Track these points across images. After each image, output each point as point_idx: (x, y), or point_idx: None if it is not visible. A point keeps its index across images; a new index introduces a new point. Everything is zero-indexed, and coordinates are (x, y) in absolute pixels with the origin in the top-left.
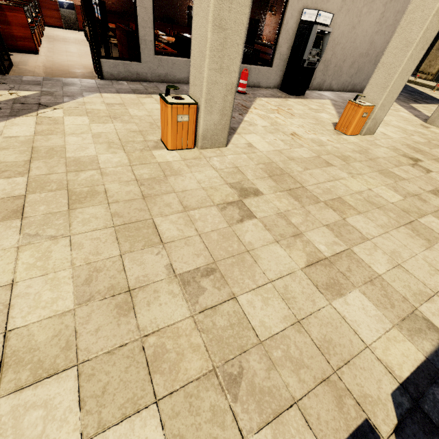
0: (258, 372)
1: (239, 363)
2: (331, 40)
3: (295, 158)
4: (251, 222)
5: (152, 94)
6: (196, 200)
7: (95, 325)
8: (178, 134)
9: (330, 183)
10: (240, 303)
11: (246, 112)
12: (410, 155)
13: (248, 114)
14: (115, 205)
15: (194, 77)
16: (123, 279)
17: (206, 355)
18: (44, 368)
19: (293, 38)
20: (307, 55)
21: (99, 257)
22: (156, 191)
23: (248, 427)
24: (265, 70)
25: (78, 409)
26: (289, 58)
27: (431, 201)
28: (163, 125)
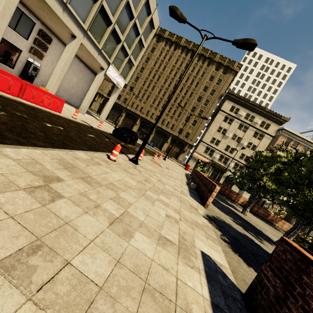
0: None
1: None
2: (44, 74)
3: None
4: None
5: None
6: None
7: None
8: None
9: None
10: None
11: None
12: None
13: None
14: None
15: None
16: None
17: None
18: None
19: (25, 64)
20: (30, 72)
21: None
22: None
23: None
24: (10, 69)
25: None
26: (23, 70)
27: None
28: None
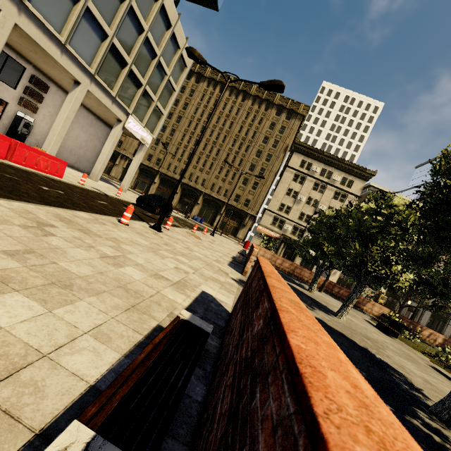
0: None
1: None
2: (39, 131)
3: None
4: None
5: None
6: None
7: None
8: None
9: None
10: None
11: None
12: None
13: None
14: None
15: None
16: None
17: None
18: None
19: (12, 120)
20: (20, 129)
21: None
22: None
23: None
24: None
25: None
26: (10, 128)
27: None
28: None
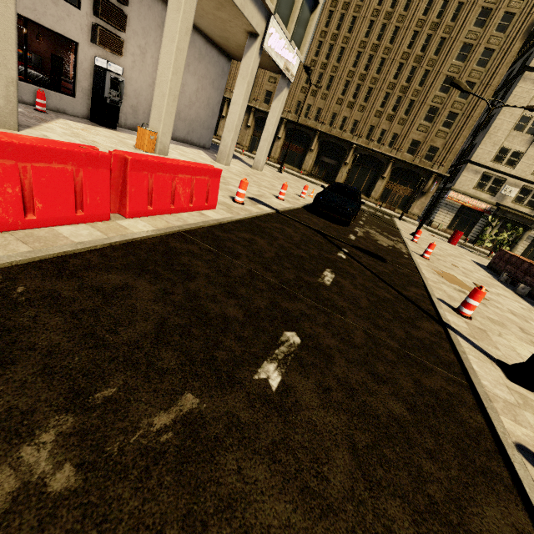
0: None
1: None
2: (133, 90)
3: None
4: None
5: None
6: None
7: None
8: None
9: None
10: None
11: (45, 122)
12: None
13: (47, 123)
14: None
15: None
16: None
17: None
18: None
19: (92, 78)
20: (108, 94)
21: None
22: None
23: None
24: (69, 99)
25: None
26: (93, 94)
27: None
28: None
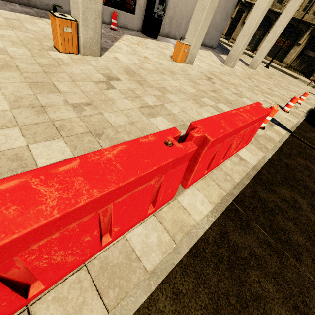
0: (111, 134)
1: (102, 131)
2: (172, 3)
3: (144, 68)
4: (113, 90)
5: (43, 18)
6: (80, 78)
7: (25, 116)
8: (66, 41)
9: (161, 81)
10: (104, 115)
11: (116, 41)
12: (208, 76)
13: (117, 42)
14: (26, 73)
15: (73, 2)
16: (38, 102)
17: (86, 128)
18: (0, 126)
19: None
20: (156, 9)
21: (21, 93)
22: (53, 70)
23: (105, 145)
24: (130, 16)
25: (23, 137)
26: (146, 10)
27: (209, 93)
28: (54, 34)
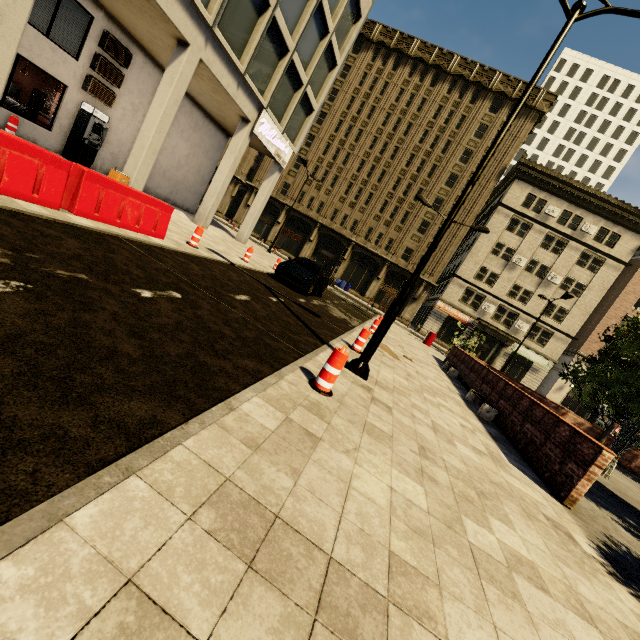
0: None
1: None
2: (117, 139)
3: None
4: None
5: None
6: None
7: None
8: None
9: None
10: None
11: None
12: None
13: None
14: None
15: None
16: None
17: None
18: None
19: (75, 119)
20: (87, 136)
21: None
22: None
23: None
24: (43, 131)
25: None
26: (71, 132)
27: None
28: None
